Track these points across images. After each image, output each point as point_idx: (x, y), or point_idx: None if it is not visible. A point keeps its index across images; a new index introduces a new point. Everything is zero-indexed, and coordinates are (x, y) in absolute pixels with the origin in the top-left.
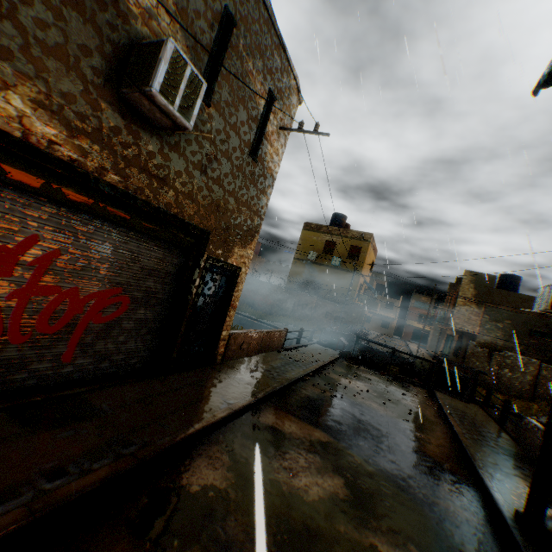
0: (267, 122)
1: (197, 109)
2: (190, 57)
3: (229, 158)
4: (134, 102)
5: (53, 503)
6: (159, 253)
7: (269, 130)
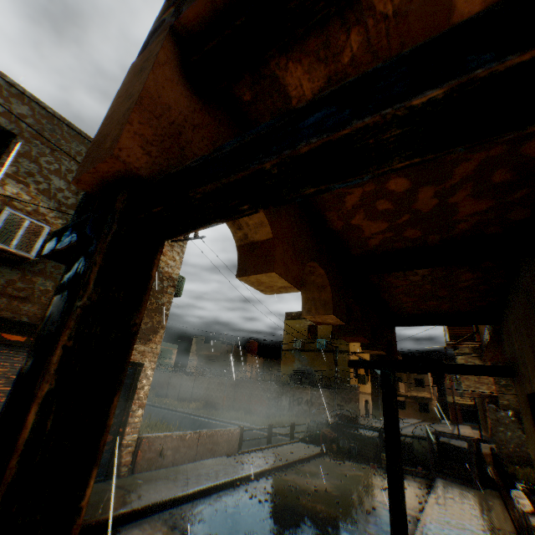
0: None
1: (41, 243)
2: (55, 214)
3: None
4: None
5: None
6: None
7: None
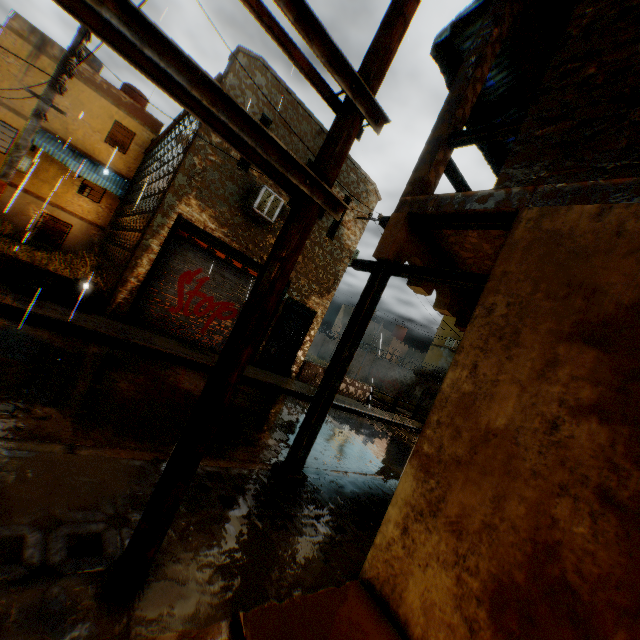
0: (344, 214)
1: (277, 213)
2: None
3: (309, 237)
4: (249, 212)
5: (182, 356)
6: None
7: (346, 219)
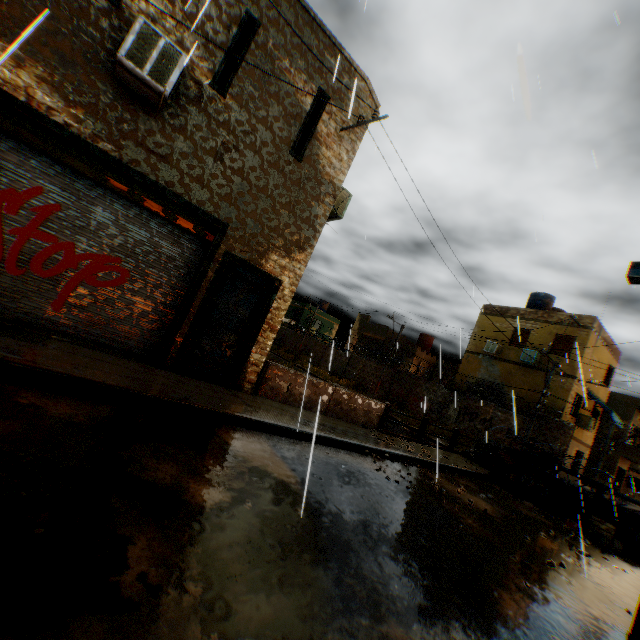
0: (318, 122)
1: (175, 77)
2: (200, 53)
3: (258, 152)
4: (126, 81)
5: None
6: (169, 237)
7: (322, 131)
